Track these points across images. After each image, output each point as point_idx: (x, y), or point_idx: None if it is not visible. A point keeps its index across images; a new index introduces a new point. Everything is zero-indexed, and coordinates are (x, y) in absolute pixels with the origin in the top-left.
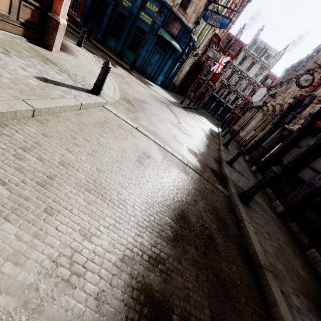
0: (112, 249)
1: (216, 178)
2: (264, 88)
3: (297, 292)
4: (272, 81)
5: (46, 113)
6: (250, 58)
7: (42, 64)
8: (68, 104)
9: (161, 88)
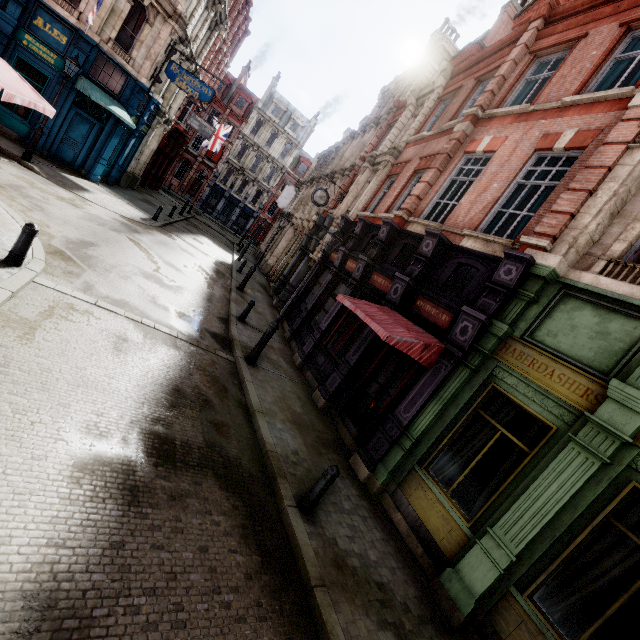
0: (121, 418)
1: (220, 345)
2: (291, 186)
3: (285, 421)
4: (307, 166)
5: None
6: (268, 125)
7: None
8: (1, 300)
9: (106, 186)
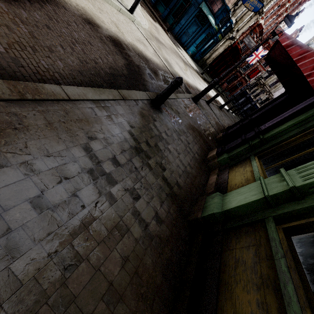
0: (114, 31)
1: (186, 90)
2: None
3: (187, 111)
4: None
5: (105, 0)
6: None
7: None
8: (115, 3)
9: (191, 58)
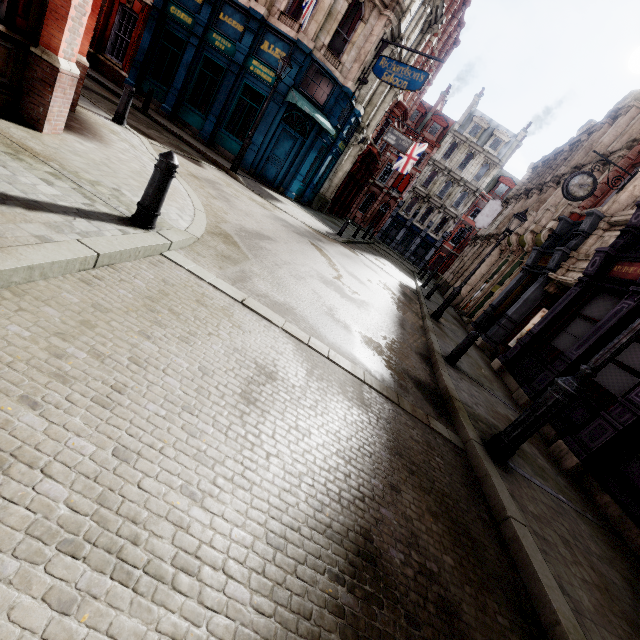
0: None
1: (431, 404)
2: (496, 201)
3: None
4: (507, 187)
5: None
6: (463, 146)
7: (4, 160)
8: (55, 257)
9: (298, 204)
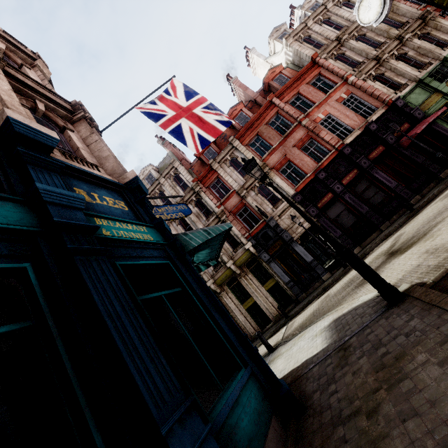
0: None
1: None
2: None
3: None
4: None
5: None
6: None
7: None
8: None
9: None
